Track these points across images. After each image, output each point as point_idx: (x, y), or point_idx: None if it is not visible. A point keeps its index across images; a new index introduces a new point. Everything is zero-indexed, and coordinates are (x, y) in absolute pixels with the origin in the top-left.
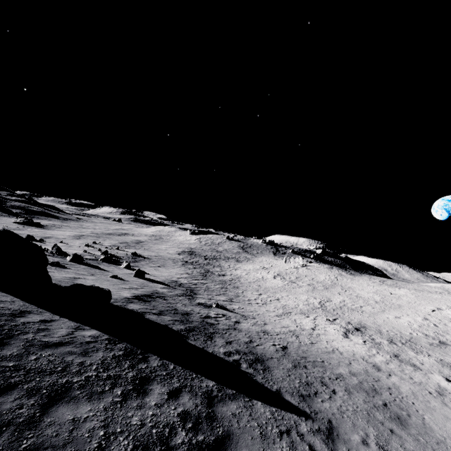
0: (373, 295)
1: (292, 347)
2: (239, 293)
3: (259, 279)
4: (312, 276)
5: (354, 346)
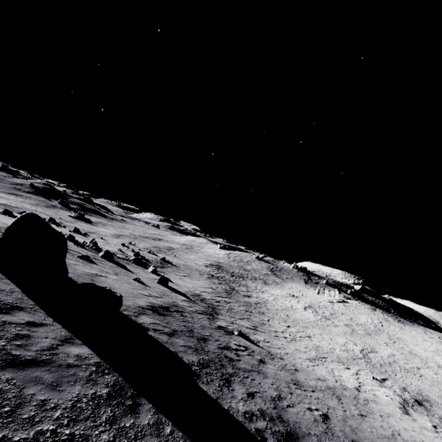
0: (433, 355)
1: (335, 417)
2: (265, 320)
3: (288, 308)
4: (350, 315)
5: (421, 432)
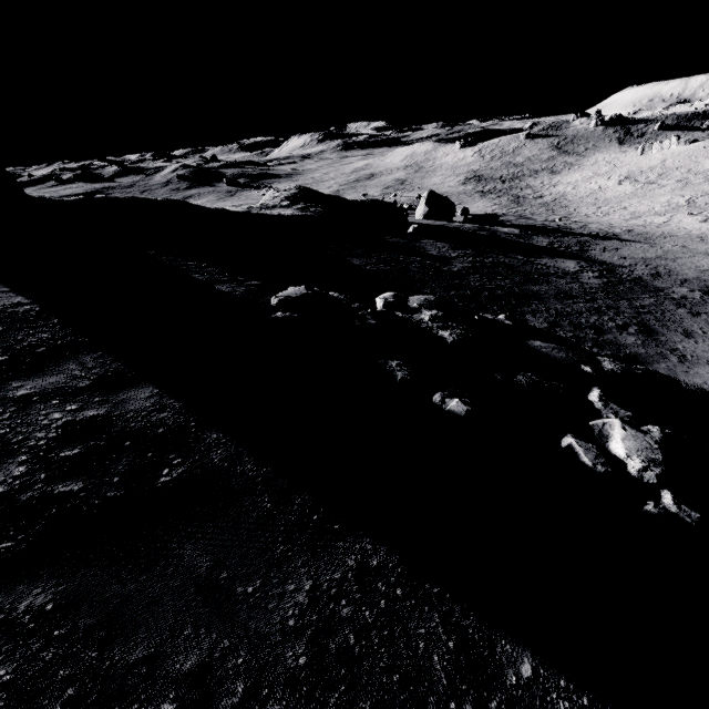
0: None
1: (637, 230)
2: (571, 212)
3: (595, 191)
4: (689, 166)
5: (706, 225)
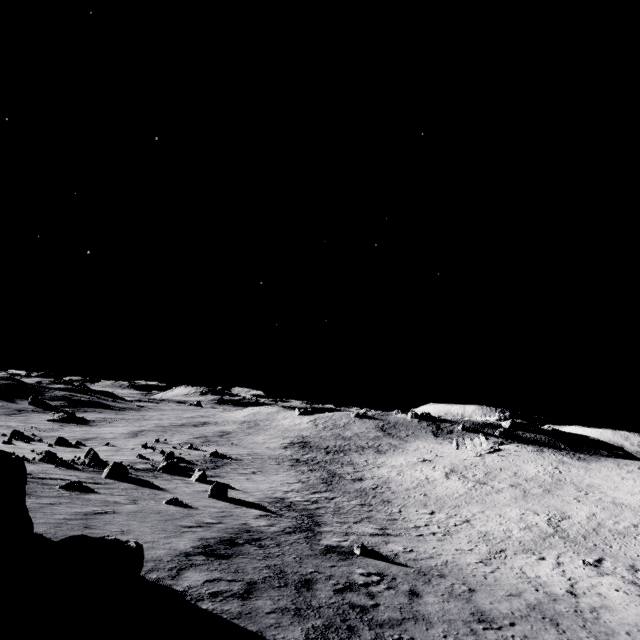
0: None
1: None
2: (395, 513)
3: (422, 481)
4: (512, 469)
5: None
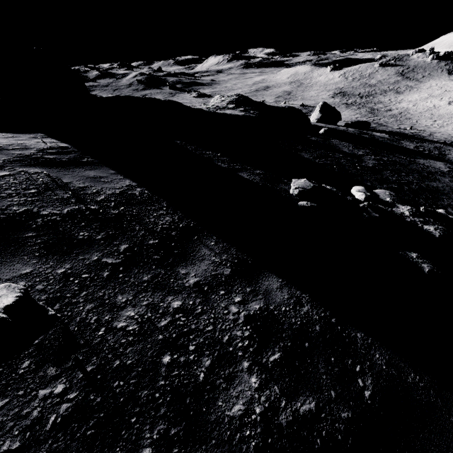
0: None
1: None
2: (414, 122)
3: (430, 108)
4: None
5: None
